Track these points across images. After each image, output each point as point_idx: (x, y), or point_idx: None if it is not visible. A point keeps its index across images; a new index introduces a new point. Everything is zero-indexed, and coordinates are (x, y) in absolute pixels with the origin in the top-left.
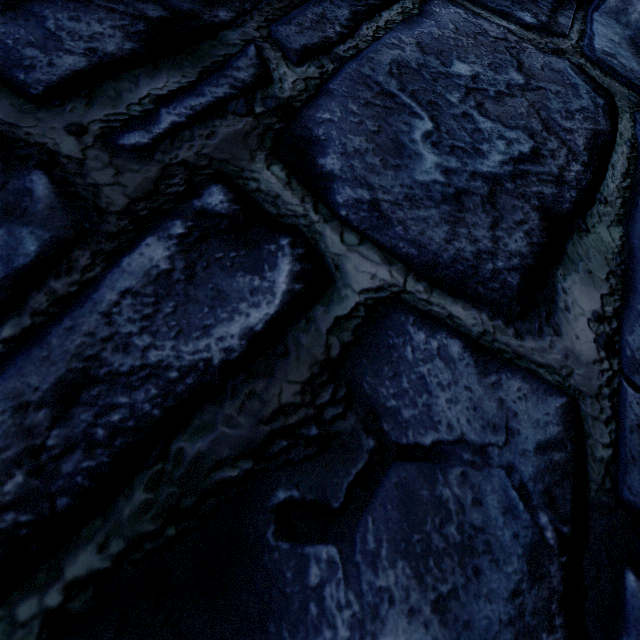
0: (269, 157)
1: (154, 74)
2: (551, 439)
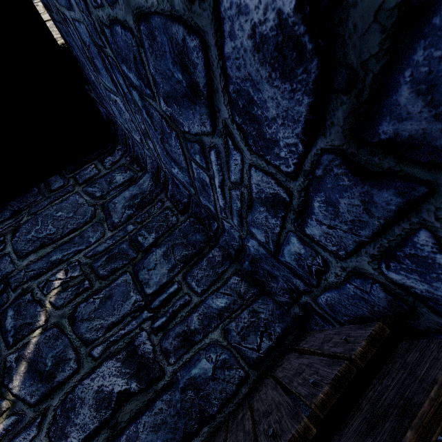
0: (11, 233)
1: (9, 220)
2: (9, 272)
